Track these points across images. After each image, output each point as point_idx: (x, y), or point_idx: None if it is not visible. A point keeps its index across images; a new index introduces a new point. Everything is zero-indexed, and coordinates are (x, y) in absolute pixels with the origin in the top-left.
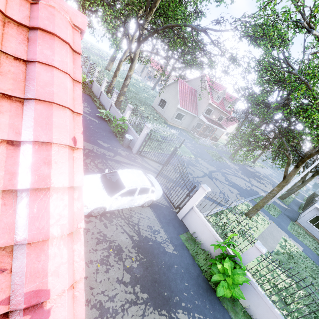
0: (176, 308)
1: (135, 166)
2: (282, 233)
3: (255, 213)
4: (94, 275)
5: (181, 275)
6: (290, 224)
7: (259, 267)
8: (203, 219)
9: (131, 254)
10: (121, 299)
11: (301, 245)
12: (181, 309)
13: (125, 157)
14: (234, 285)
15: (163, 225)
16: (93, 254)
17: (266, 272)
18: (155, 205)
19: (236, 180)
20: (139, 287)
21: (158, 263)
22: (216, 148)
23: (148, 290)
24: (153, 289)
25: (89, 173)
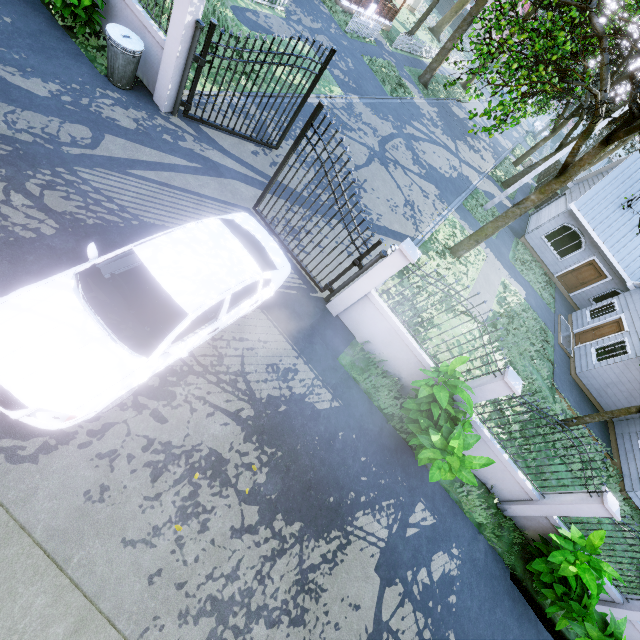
0: (352, 514)
1: (183, 172)
2: (501, 271)
3: (472, 248)
4: (176, 556)
5: (352, 448)
6: (513, 245)
7: (471, 366)
8: (393, 320)
9: (248, 459)
10: (253, 563)
11: (524, 287)
12: (361, 509)
13: (138, 139)
14: (460, 466)
15: (301, 347)
16: (156, 510)
17: (479, 370)
18: (272, 298)
19: (432, 156)
20: (281, 518)
21: (308, 447)
22: (389, 49)
23: (300, 513)
24: (309, 505)
25: (27, 247)
